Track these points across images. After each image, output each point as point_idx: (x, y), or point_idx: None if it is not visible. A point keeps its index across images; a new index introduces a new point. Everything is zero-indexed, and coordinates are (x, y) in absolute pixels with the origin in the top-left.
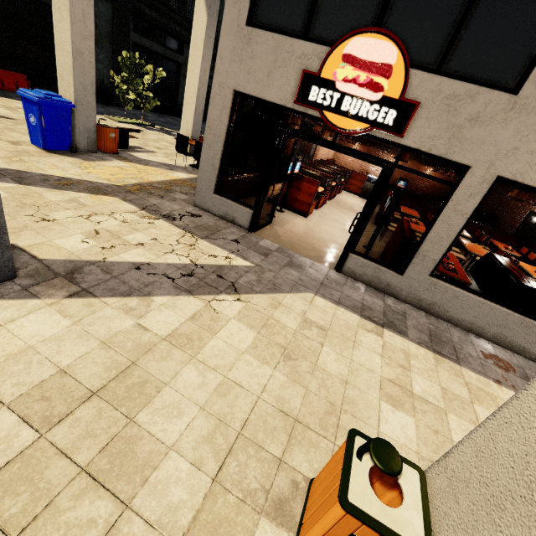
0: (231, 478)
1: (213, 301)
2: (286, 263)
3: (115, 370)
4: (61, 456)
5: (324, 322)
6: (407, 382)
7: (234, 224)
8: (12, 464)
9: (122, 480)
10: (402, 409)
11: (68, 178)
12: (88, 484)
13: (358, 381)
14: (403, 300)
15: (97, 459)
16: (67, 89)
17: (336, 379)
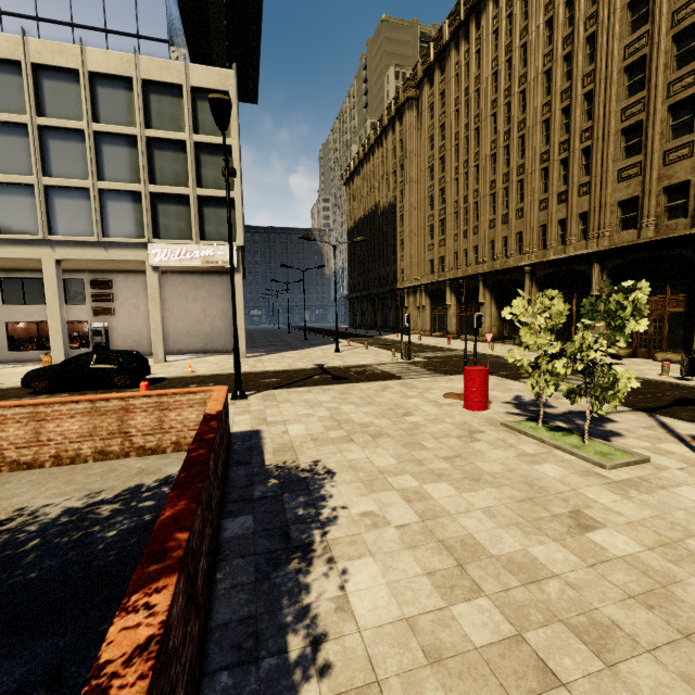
0: None
1: None
2: None
3: None
4: None
5: None
6: None
7: None
8: None
9: None
10: None
11: None
12: None
13: None
14: (7, 363)
15: None
16: None
17: None
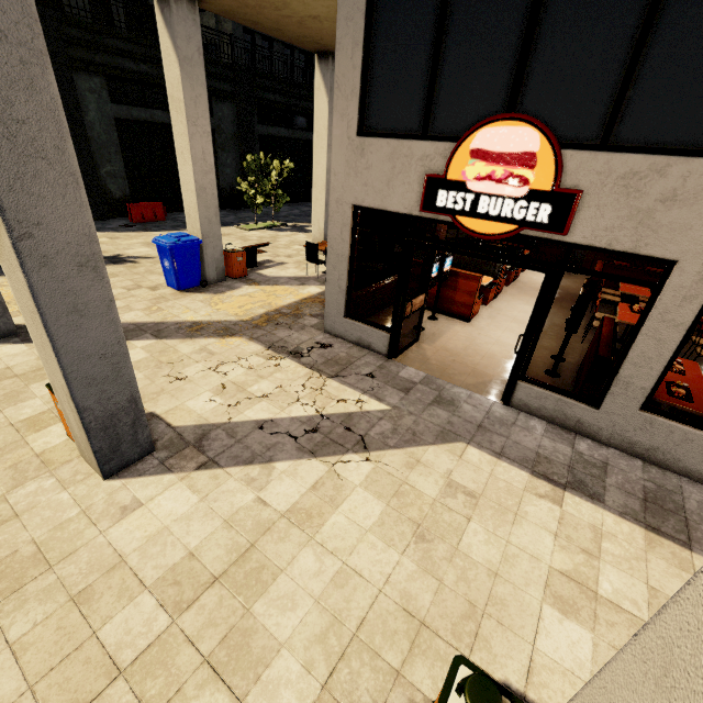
0: (341, 687)
1: (337, 463)
2: (432, 400)
3: (236, 553)
4: (189, 643)
5: (475, 486)
6: (590, 576)
7: (371, 351)
8: (152, 647)
9: (238, 674)
10: (575, 618)
11: (199, 322)
12: (209, 675)
13: (514, 573)
14: (605, 442)
15: (217, 650)
16: (194, 225)
17: (482, 570)
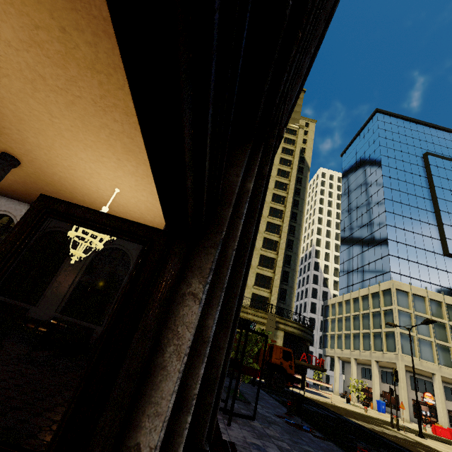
0: None
1: None
2: None
3: None
4: None
5: None
6: None
7: None
8: None
9: None
10: None
11: None
12: None
13: None
14: None
15: None
16: (378, 398)
17: None
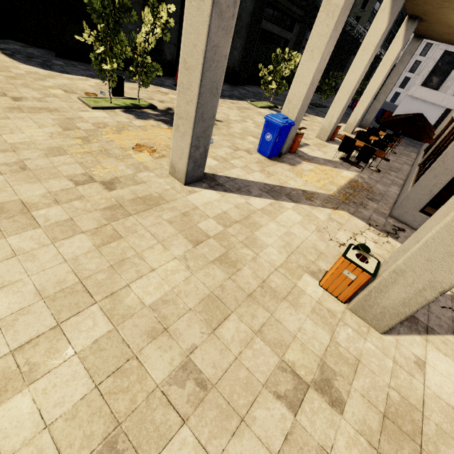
0: None
1: None
2: None
3: None
4: None
5: None
6: None
7: None
8: None
9: None
10: None
11: (305, 191)
12: None
13: None
14: None
15: None
16: (291, 110)
17: None
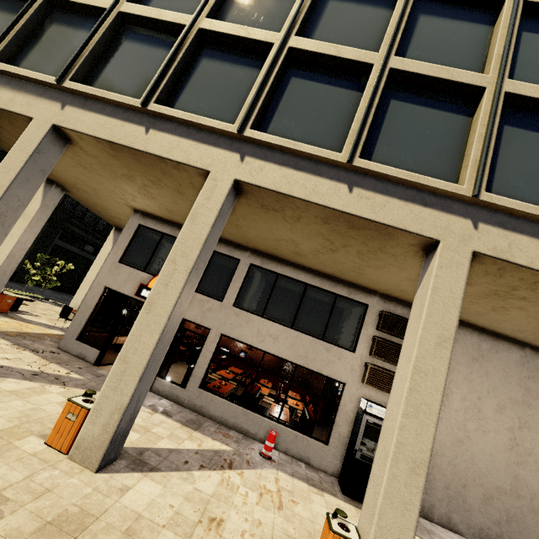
0: (24, 427)
1: (46, 385)
2: None
3: None
4: None
5: None
6: (151, 427)
7: (85, 361)
8: None
9: None
10: (137, 432)
11: None
12: None
13: None
14: (186, 406)
15: None
16: None
17: None
